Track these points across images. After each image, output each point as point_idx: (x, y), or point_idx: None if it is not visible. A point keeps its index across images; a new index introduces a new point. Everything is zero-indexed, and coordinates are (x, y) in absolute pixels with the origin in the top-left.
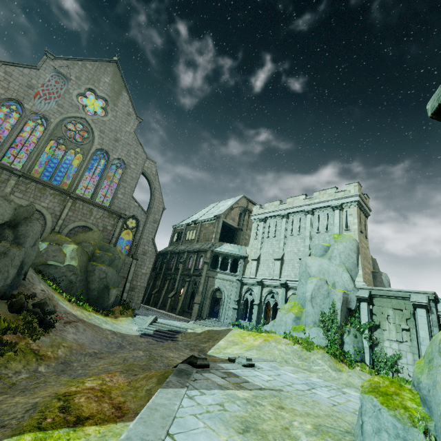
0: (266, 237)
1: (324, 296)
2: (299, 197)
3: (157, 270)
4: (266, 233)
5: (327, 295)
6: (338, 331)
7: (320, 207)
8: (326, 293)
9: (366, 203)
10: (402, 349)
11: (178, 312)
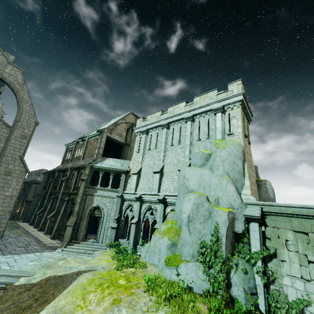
0: (147, 149)
1: (204, 218)
2: (179, 105)
3: (46, 189)
4: (147, 146)
5: (208, 217)
6: (223, 267)
7: (200, 112)
8: (208, 214)
9: (249, 106)
10: (311, 291)
11: (52, 235)
